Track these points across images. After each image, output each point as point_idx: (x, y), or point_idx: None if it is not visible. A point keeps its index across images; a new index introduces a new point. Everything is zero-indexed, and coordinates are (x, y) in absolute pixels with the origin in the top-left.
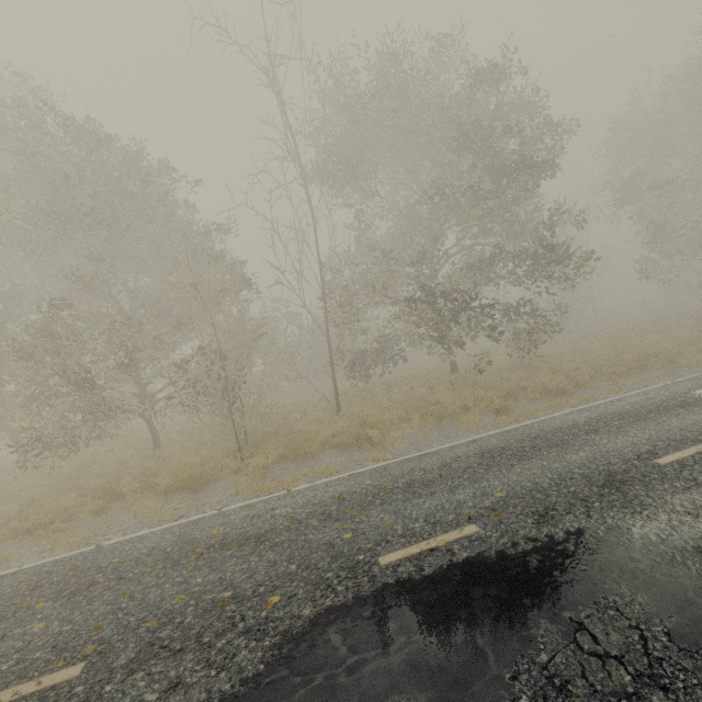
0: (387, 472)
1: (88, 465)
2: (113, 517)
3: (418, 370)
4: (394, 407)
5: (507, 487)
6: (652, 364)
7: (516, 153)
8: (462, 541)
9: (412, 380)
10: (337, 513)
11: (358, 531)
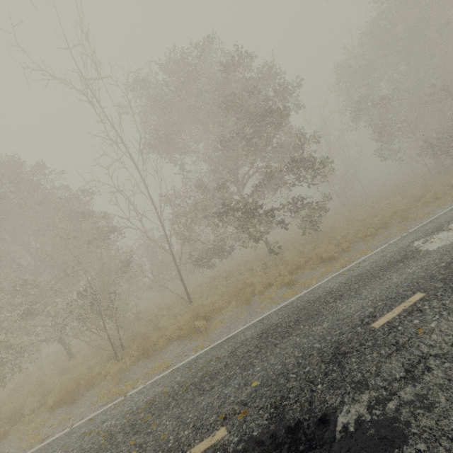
0: (195, 364)
1: (20, 386)
2: (8, 441)
3: (252, 254)
4: (226, 292)
5: (263, 373)
6: (392, 222)
7: (261, 106)
8: (208, 452)
9: (246, 264)
10: (140, 423)
11: (142, 446)
